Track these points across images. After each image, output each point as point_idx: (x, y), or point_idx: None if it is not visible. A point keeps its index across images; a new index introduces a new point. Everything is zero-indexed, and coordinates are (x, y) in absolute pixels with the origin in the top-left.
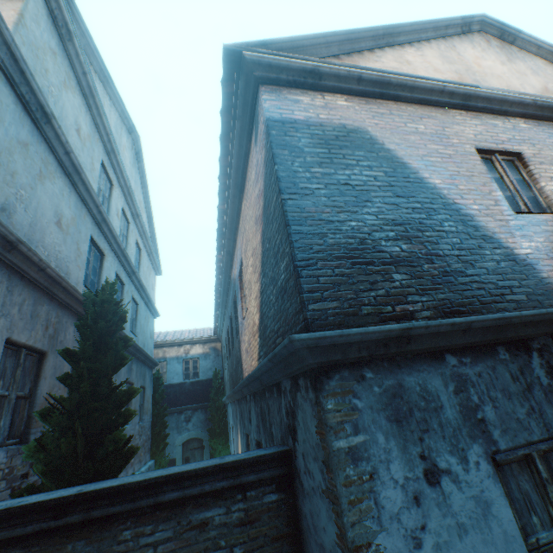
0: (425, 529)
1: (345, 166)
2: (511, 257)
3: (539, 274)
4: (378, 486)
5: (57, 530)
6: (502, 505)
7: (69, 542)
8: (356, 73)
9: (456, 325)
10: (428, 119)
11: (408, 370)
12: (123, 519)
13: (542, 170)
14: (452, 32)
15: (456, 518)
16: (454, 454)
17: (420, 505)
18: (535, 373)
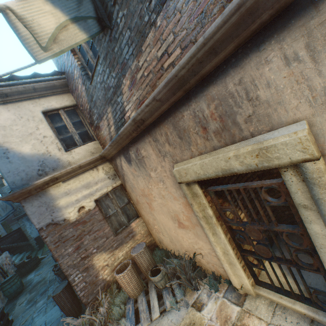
0: (32, 226)
1: None
2: None
3: None
4: (26, 226)
5: None
6: None
7: None
8: None
9: None
10: None
11: None
12: (3, 240)
13: None
14: None
15: None
16: None
17: (31, 225)
18: None
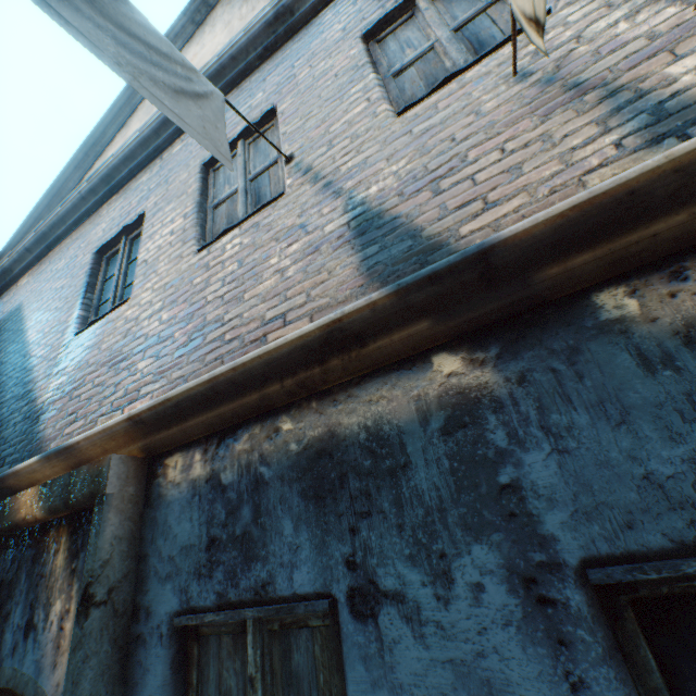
0: None
1: None
2: (32, 411)
3: (41, 427)
4: None
5: None
6: None
7: None
8: (23, 249)
9: None
10: (75, 244)
11: None
12: None
13: (150, 228)
14: (179, 45)
15: None
16: None
17: None
18: None
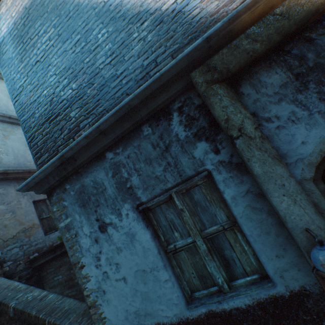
0: (101, 252)
1: (33, 47)
2: (159, 20)
3: (190, 15)
4: (79, 239)
5: (60, 255)
6: (142, 234)
7: (64, 258)
8: None
9: (89, 136)
10: None
11: (86, 175)
12: None
13: None
14: None
15: (116, 245)
16: (113, 213)
17: (98, 243)
18: (174, 133)
